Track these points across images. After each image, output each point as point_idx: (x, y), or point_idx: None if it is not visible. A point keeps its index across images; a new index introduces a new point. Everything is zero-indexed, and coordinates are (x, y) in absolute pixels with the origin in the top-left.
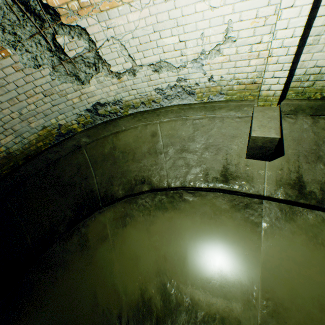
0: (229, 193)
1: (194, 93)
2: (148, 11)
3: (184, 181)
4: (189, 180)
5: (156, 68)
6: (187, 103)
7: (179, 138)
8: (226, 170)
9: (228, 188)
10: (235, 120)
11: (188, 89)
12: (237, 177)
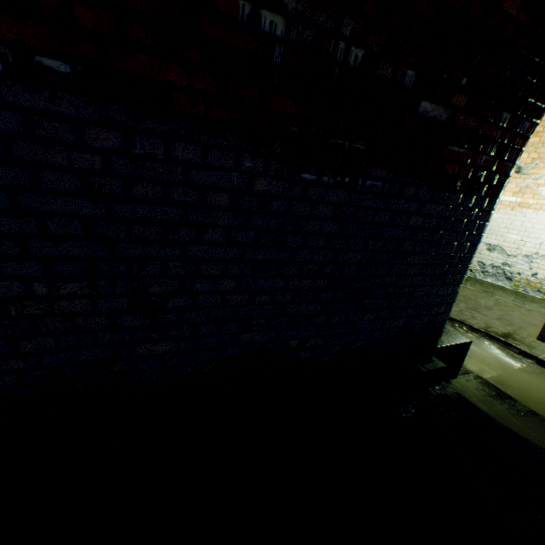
0: (502, 346)
1: (512, 280)
2: (507, 217)
3: (463, 320)
4: (468, 321)
5: (489, 248)
6: (500, 285)
7: (475, 302)
8: (509, 334)
9: (504, 339)
10: (543, 316)
11: (507, 274)
12: (518, 341)
